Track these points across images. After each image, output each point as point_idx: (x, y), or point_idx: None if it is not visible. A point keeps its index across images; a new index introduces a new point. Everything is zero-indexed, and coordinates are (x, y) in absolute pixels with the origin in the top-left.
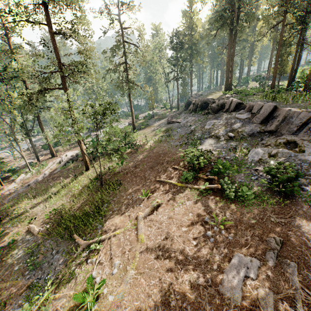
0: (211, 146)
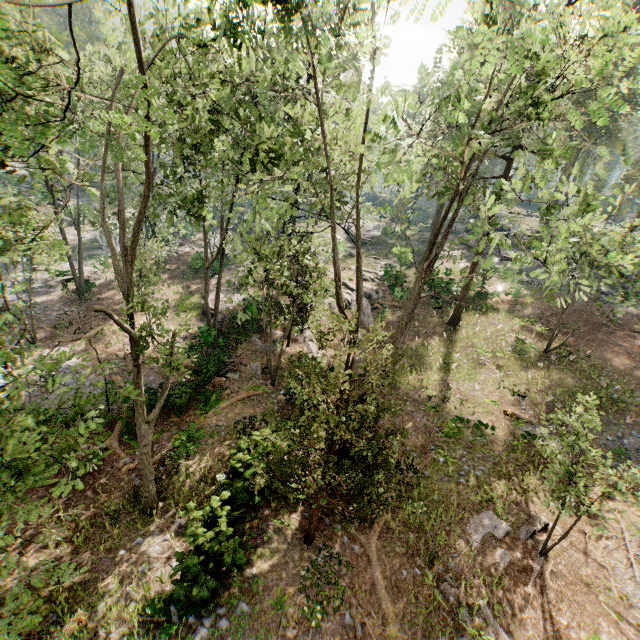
0: None
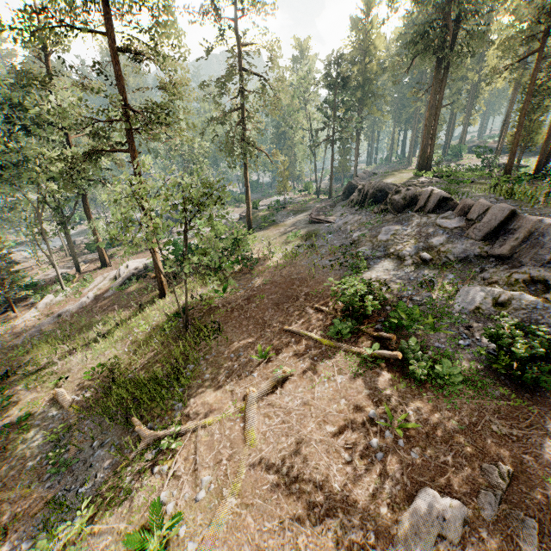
0: (387, 274)
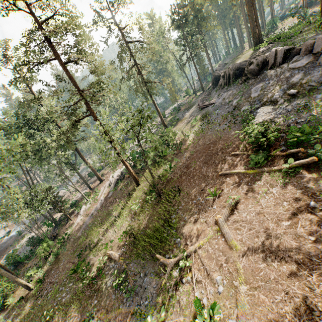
0: (269, 115)
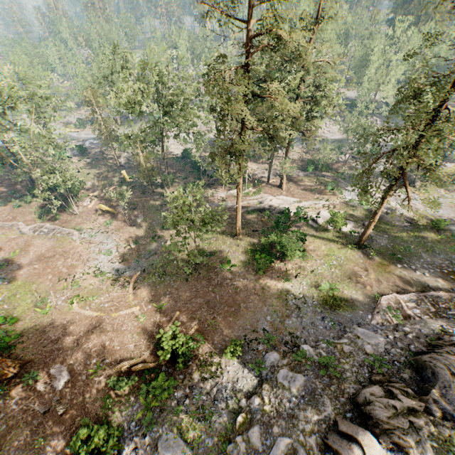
0: (229, 380)
